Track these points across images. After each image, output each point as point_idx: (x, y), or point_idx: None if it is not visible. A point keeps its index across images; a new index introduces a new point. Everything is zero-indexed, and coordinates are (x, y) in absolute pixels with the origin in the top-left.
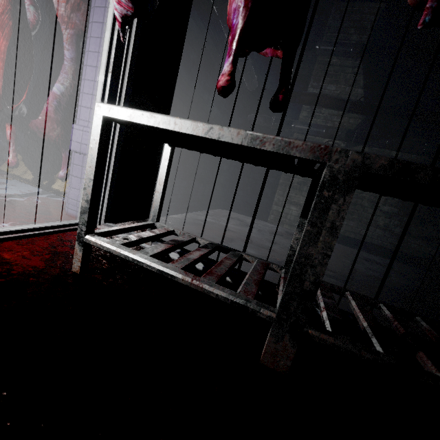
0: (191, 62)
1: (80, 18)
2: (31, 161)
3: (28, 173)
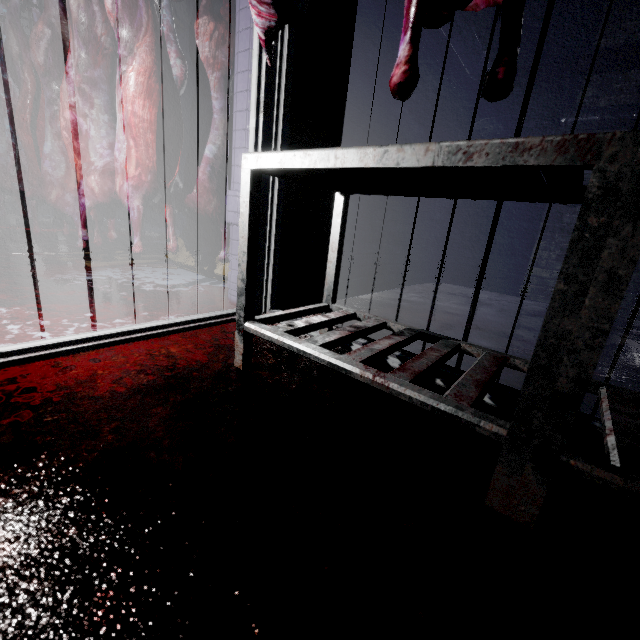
0: (370, 64)
1: (226, 53)
2: (193, 244)
3: (191, 259)
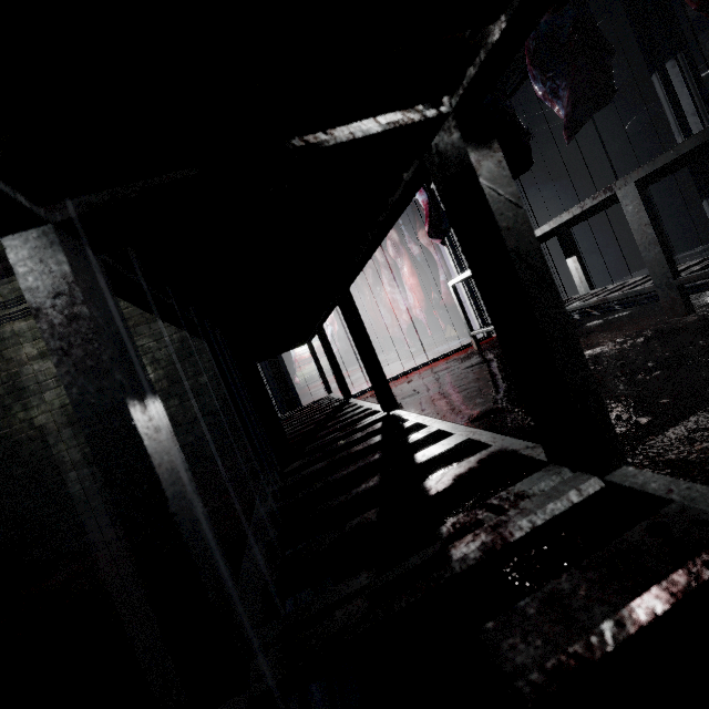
0: None
1: None
2: (455, 323)
3: (457, 331)
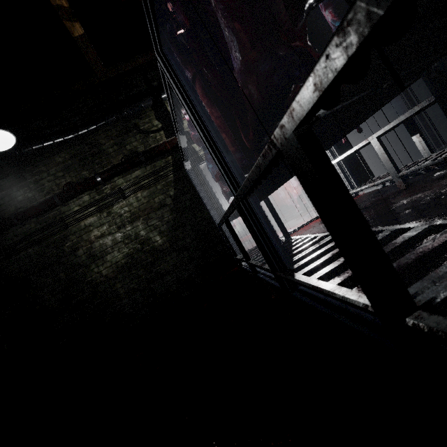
0: None
1: None
2: None
3: None
